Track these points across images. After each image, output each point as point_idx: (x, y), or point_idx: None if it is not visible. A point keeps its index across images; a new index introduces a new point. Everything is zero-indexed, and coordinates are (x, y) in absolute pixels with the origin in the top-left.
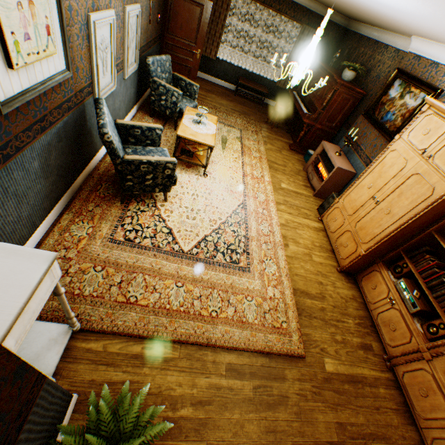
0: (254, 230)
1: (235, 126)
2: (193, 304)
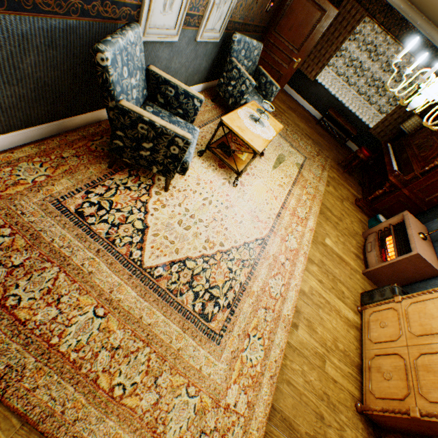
0: (260, 282)
1: (301, 152)
2: (98, 355)
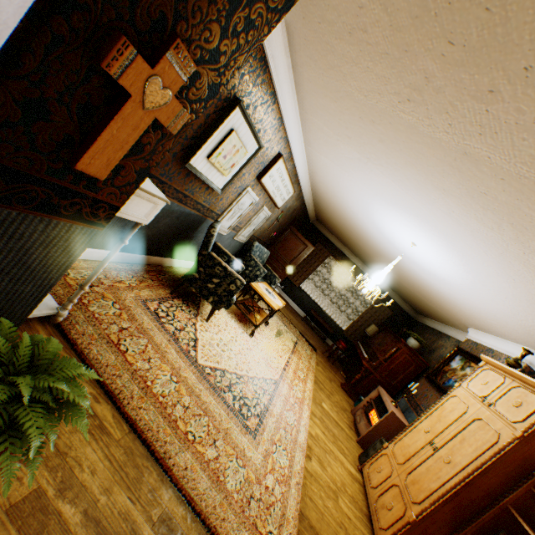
0: (278, 409)
1: (294, 333)
2: (175, 406)
